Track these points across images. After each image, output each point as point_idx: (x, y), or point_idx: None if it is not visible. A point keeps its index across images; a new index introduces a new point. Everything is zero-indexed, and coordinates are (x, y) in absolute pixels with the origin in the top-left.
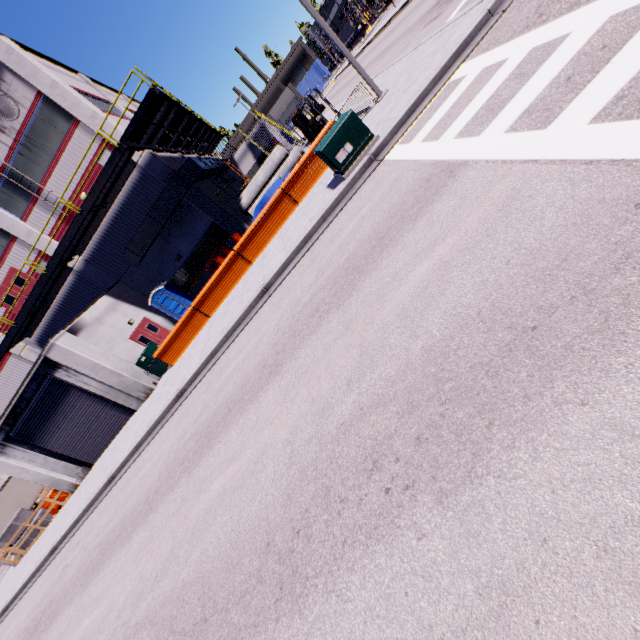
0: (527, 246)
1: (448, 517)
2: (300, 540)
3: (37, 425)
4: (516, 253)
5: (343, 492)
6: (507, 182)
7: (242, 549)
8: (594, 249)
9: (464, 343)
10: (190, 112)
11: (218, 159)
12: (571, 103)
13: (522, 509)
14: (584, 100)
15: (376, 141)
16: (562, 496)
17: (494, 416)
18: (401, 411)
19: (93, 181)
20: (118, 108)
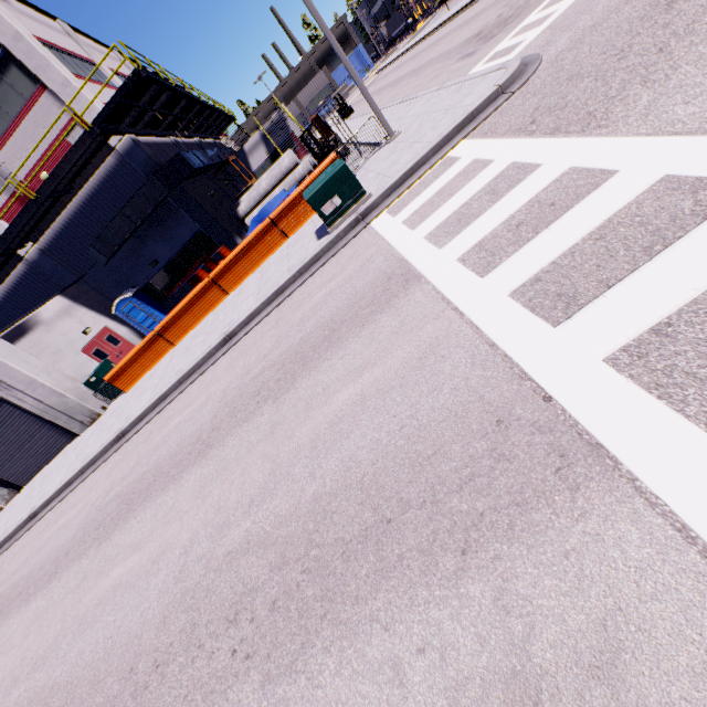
0: (420, 418)
1: (262, 706)
2: (156, 677)
3: None
4: (410, 421)
5: (204, 636)
6: (436, 326)
7: (111, 665)
8: (456, 454)
9: (341, 508)
10: (189, 95)
11: (222, 149)
12: (508, 259)
13: None
14: (517, 262)
15: (368, 199)
16: None
17: (330, 608)
18: (274, 563)
19: (58, 160)
20: (104, 71)
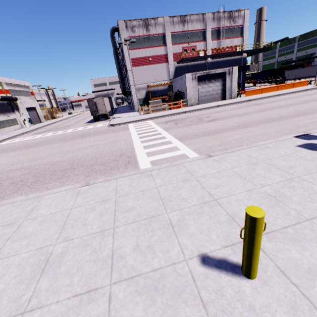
0: None
1: None
2: None
3: (204, 81)
4: None
5: None
6: None
7: None
8: None
9: None
10: None
11: None
12: None
13: None
14: None
15: None
16: None
17: None
18: None
19: (231, 49)
20: None
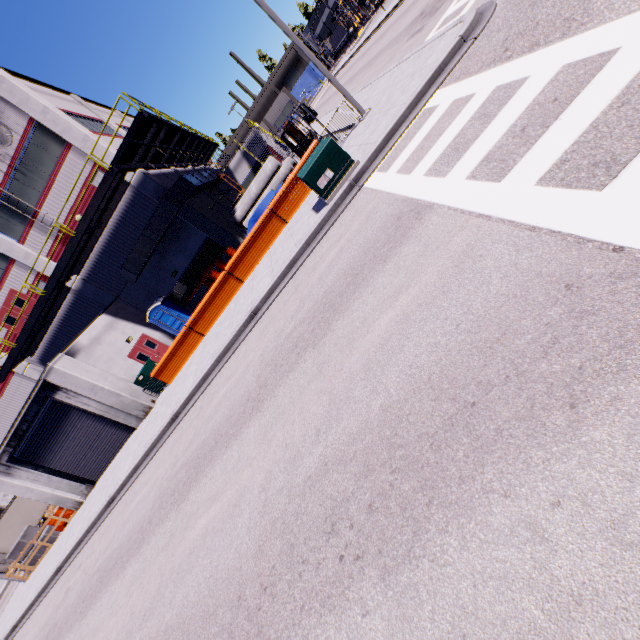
0: (474, 312)
1: (388, 596)
2: (266, 598)
3: (40, 445)
4: (465, 317)
5: (305, 552)
6: (464, 236)
7: (218, 599)
8: (528, 327)
9: (415, 409)
10: (181, 129)
11: (213, 170)
12: (523, 158)
13: (448, 599)
14: (534, 157)
15: (356, 166)
16: (481, 592)
17: (434, 494)
18: (358, 473)
19: (87, 202)
20: (111, 126)
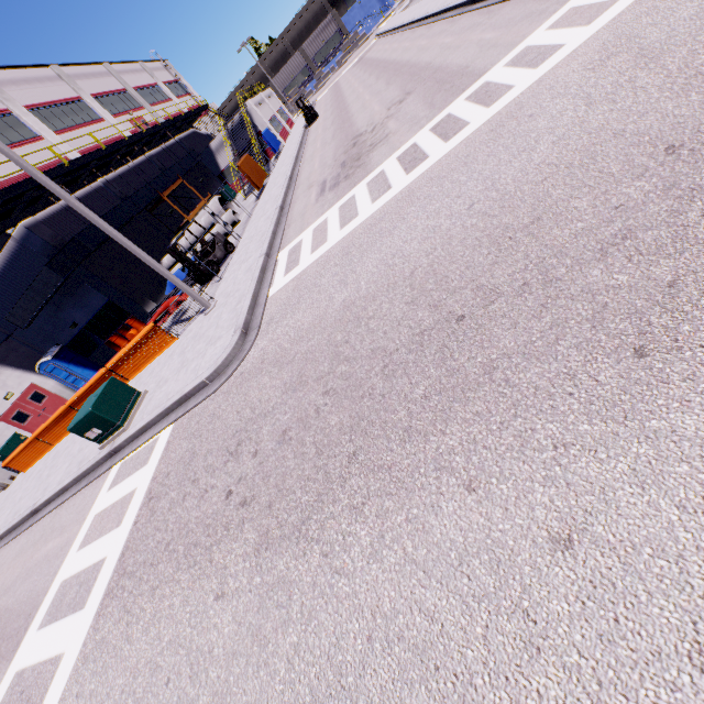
0: None
1: None
2: None
3: None
4: None
5: None
6: None
7: None
8: None
9: None
10: (96, 158)
11: (171, 167)
12: None
13: None
14: None
15: (125, 431)
16: None
17: None
18: None
19: None
20: (21, 119)
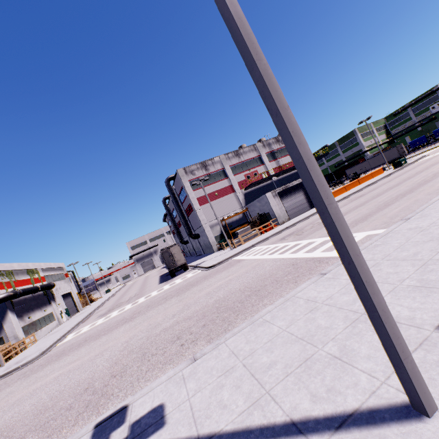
0: None
1: None
2: None
3: (286, 195)
4: None
5: None
6: None
7: None
8: None
9: None
10: None
11: None
12: None
13: None
14: None
15: (408, 163)
16: None
17: None
18: None
19: (291, 164)
20: None
